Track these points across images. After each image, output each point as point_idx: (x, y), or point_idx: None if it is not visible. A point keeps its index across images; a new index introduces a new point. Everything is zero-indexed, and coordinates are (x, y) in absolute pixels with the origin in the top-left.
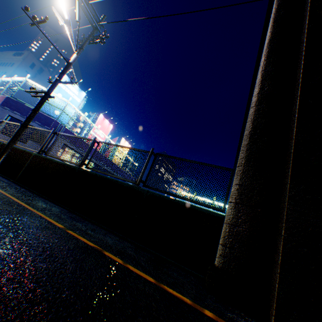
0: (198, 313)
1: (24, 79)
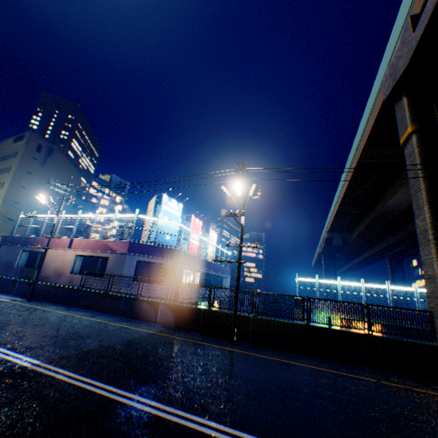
0: None
1: (135, 215)
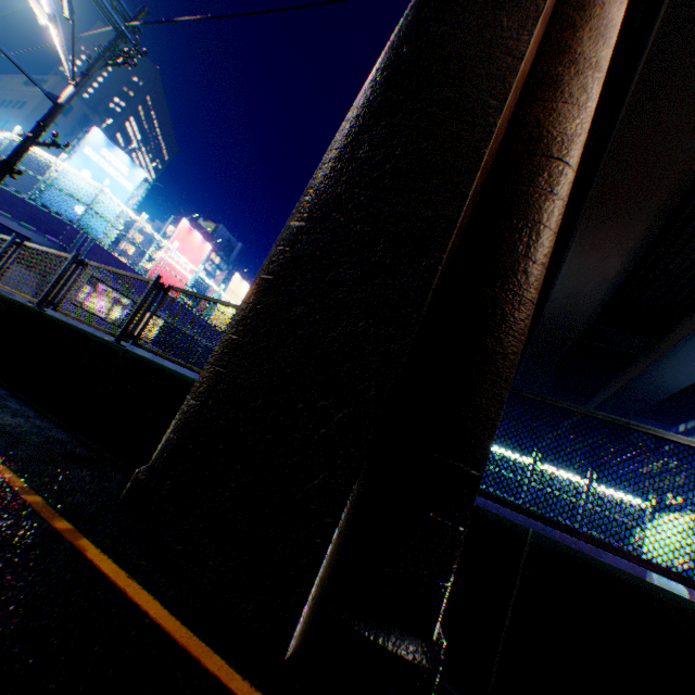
0: (5, 491)
1: (9, 135)
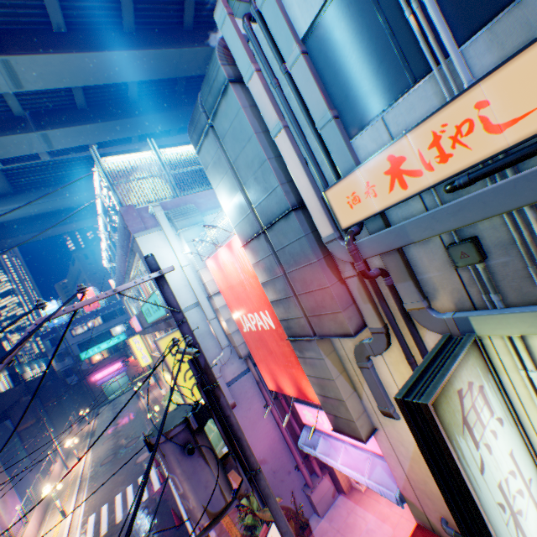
0: None
1: None
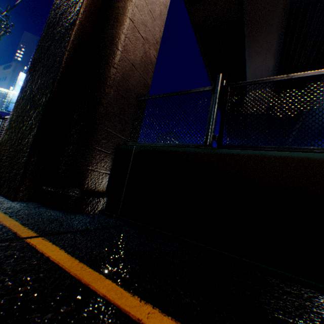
0: None
1: None
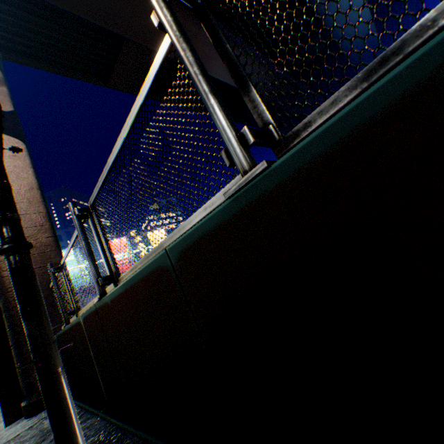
0: None
1: None
